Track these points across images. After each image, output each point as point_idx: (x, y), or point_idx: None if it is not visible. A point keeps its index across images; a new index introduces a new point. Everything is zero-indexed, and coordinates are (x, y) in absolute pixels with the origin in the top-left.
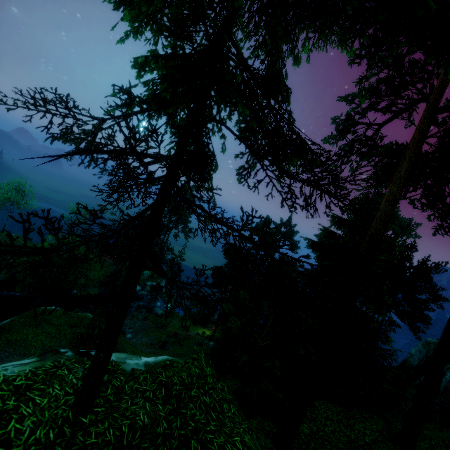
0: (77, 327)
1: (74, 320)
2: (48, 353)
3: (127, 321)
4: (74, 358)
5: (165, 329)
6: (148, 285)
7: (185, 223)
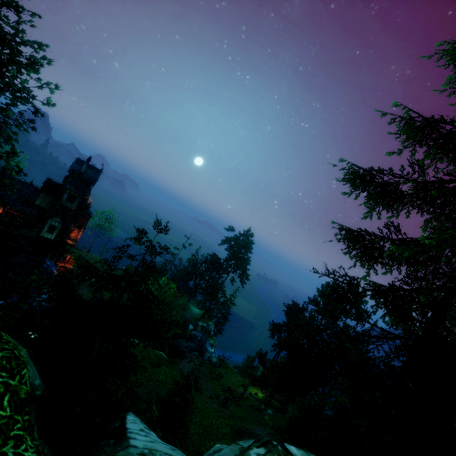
0: (157, 367)
1: (153, 358)
2: (268, 444)
3: (185, 364)
4: (286, 454)
5: (219, 381)
6: (199, 325)
7: (244, 269)
